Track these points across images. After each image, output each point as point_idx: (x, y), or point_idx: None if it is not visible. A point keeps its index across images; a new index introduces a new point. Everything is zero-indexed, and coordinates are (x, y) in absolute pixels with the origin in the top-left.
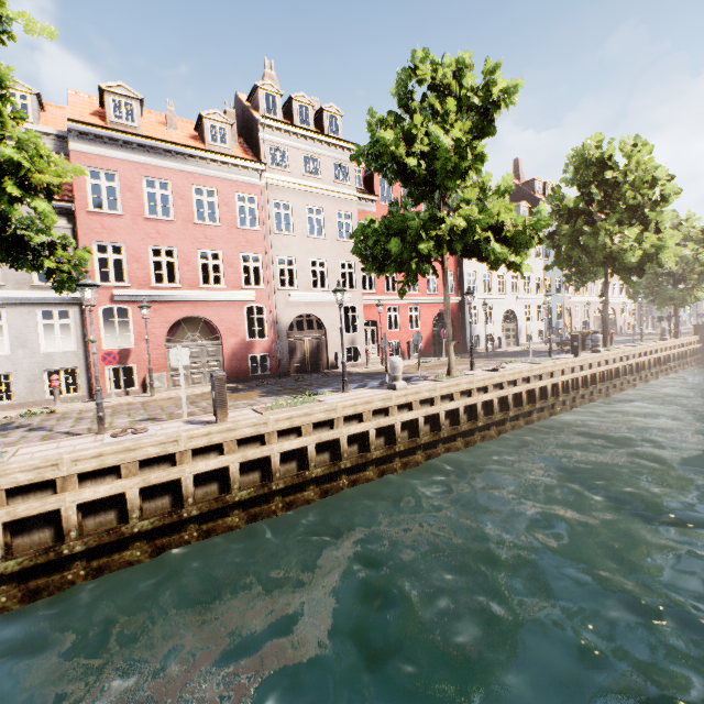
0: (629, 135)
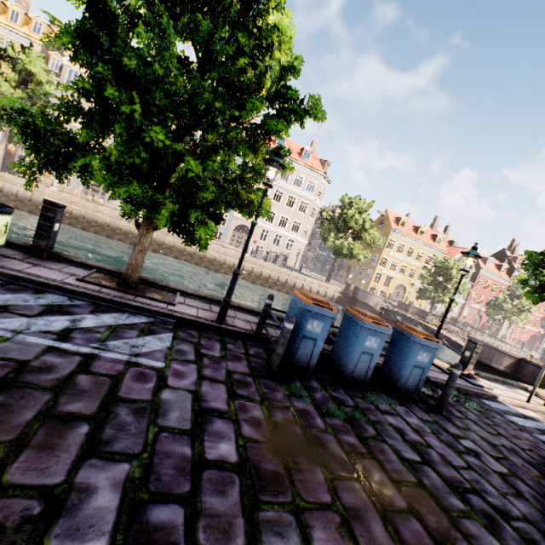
0: None
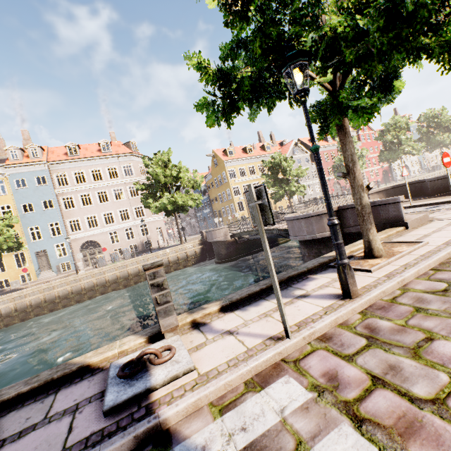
0: (440, 108)
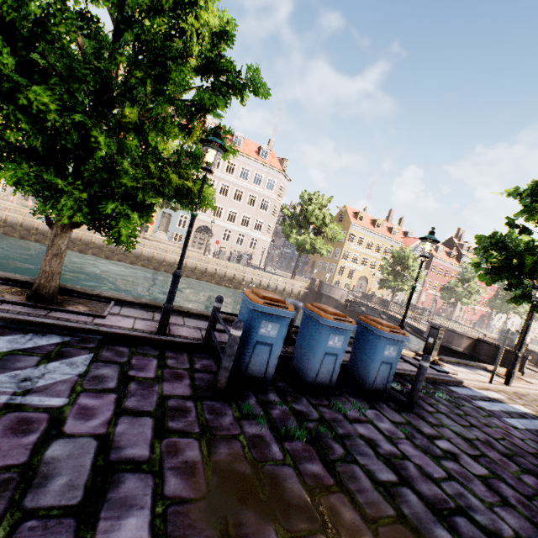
0: None
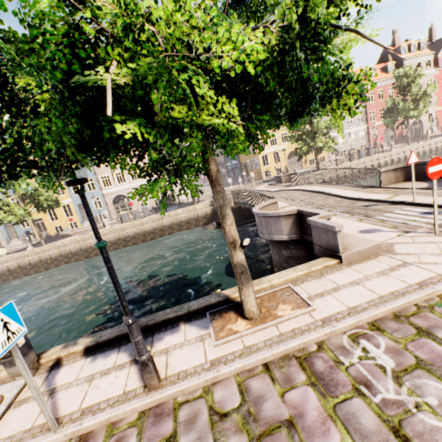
0: None
